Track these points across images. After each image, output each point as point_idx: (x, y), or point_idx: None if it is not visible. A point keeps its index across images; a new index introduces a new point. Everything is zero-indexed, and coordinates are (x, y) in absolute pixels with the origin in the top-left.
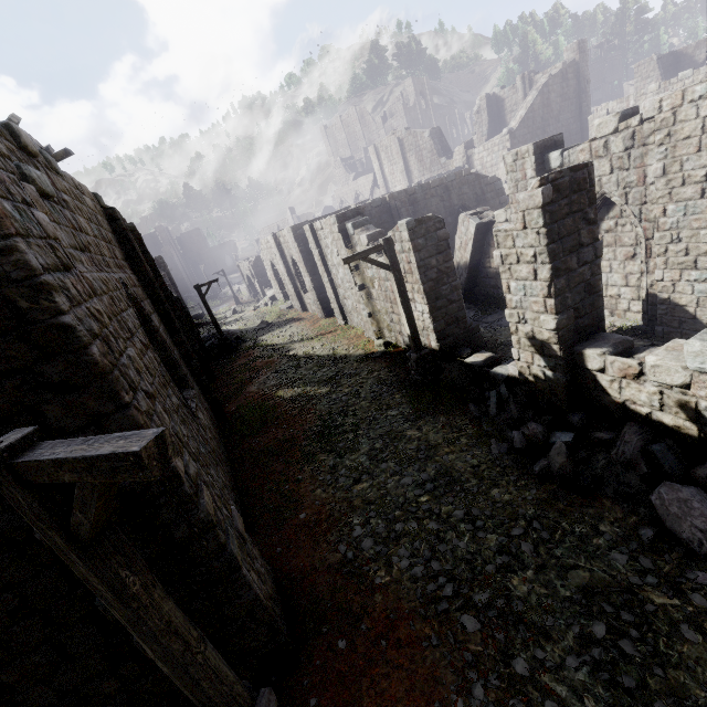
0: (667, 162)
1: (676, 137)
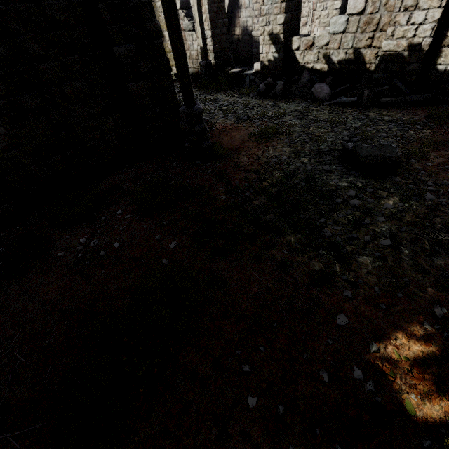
0: None
1: None
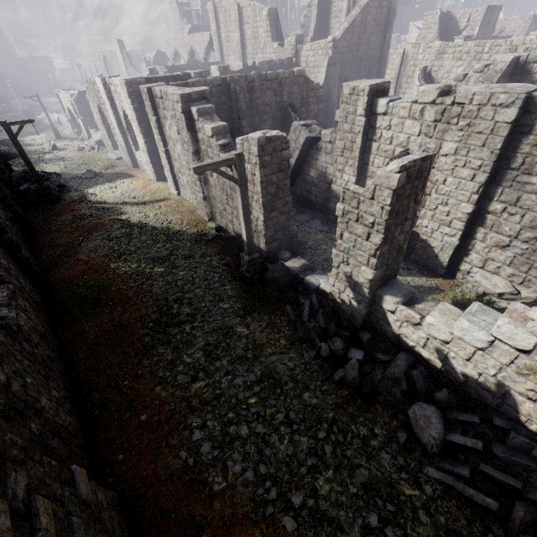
0: (460, 146)
1: (473, 129)
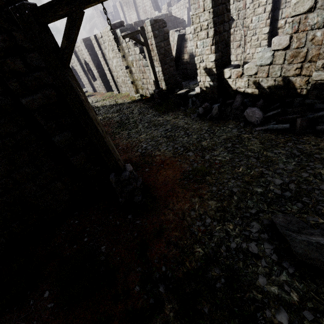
0: None
1: None
